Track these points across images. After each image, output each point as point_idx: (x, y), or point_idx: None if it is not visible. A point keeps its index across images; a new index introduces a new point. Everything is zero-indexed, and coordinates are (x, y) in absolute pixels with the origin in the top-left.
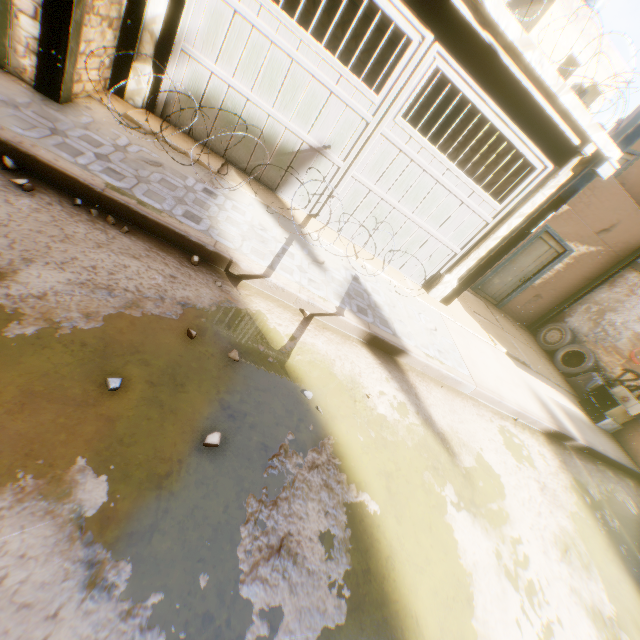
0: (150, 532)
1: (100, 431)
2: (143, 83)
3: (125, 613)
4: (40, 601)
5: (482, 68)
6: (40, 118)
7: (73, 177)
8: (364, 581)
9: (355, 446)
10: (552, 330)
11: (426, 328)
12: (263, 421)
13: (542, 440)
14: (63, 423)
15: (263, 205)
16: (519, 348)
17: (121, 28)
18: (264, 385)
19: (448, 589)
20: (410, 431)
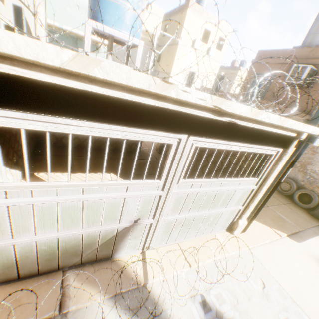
0: None
1: None
2: None
3: None
4: None
5: (227, 132)
6: None
7: None
8: None
9: None
10: (282, 183)
11: (261, 294)
12: None
13: None
14: None
15: (110, 299)
16: (282, 215)
17: None
18: None
19: None
20: None
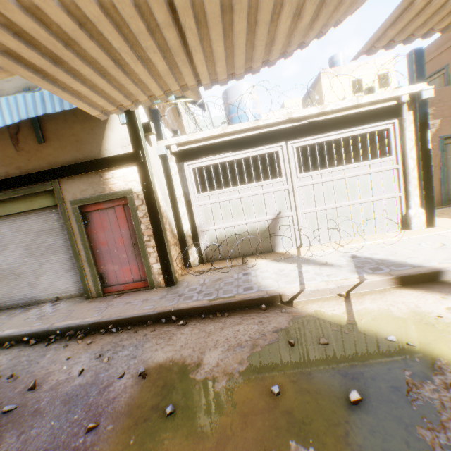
0: None
1: (288, 420)
2: (194, 255)
3: None
4: None
5: (314, 129)
6: (173, 295)
7: (196, 307)
8: None
9: None
10: None
11: (433, 248)
12: (376, 371)
13: None
14: (268, 424)
15: (272, 261)
16: None
17: (179, 243)
18: (356, 349)
19: None
20: None
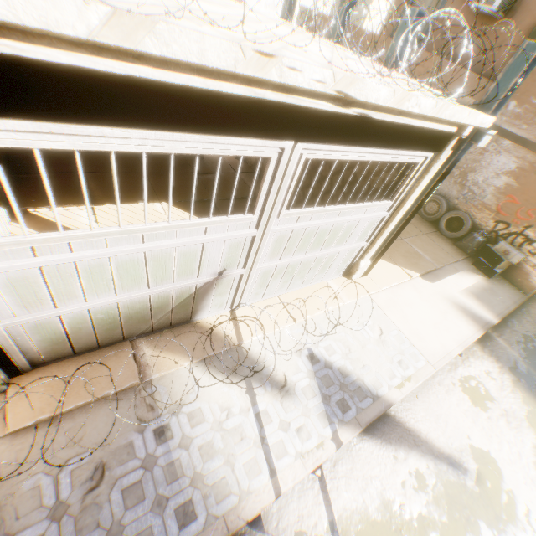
0: None
1: None
2: None
3: None
4: None
5: (354, 133)
6: None
7: None
8: None
9: None
10: (429, 202)
11: (377, 342)
12: None
13: (479, 351)
14: None
15: (200, 364)
16: (420, 249)
17: None
18: None
19: None
20: (437, 500)
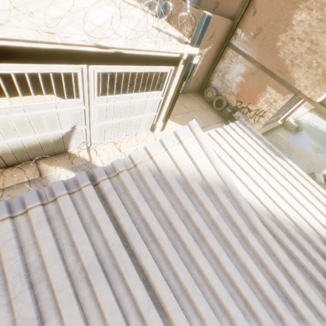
0: None
1: None
2: None
3: None
4: None
5: (118, 60)
6: None
7: None
8: None
9: None
10: (208, 91)
11: None
12: None
13: None
14: None
15: (70, 170)
16: (198, 117)
17: None
18: None
19: None
20: None
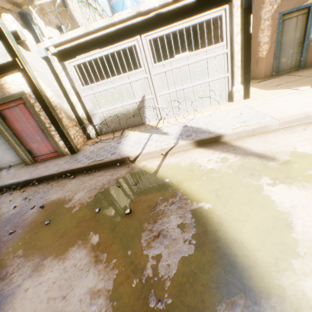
0: (111, 244)
1: (95, 224)
2: (91, 131)
3: (106, 266)
4: (84, 268)
5: (161, 22)
6: (72, 160)
7: (81, 167)
8: (204, 235)
9: (194, 187)
10: None
11: (233, 118)
12: (148, 198)
13: None
14: (86, 226)
15: (139, 132)
16: None
17: (79, 124)
18: (147, 187)
19: (267, 224)
20: (230, 166)
